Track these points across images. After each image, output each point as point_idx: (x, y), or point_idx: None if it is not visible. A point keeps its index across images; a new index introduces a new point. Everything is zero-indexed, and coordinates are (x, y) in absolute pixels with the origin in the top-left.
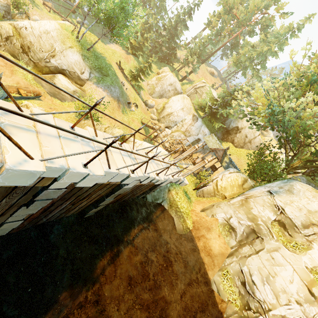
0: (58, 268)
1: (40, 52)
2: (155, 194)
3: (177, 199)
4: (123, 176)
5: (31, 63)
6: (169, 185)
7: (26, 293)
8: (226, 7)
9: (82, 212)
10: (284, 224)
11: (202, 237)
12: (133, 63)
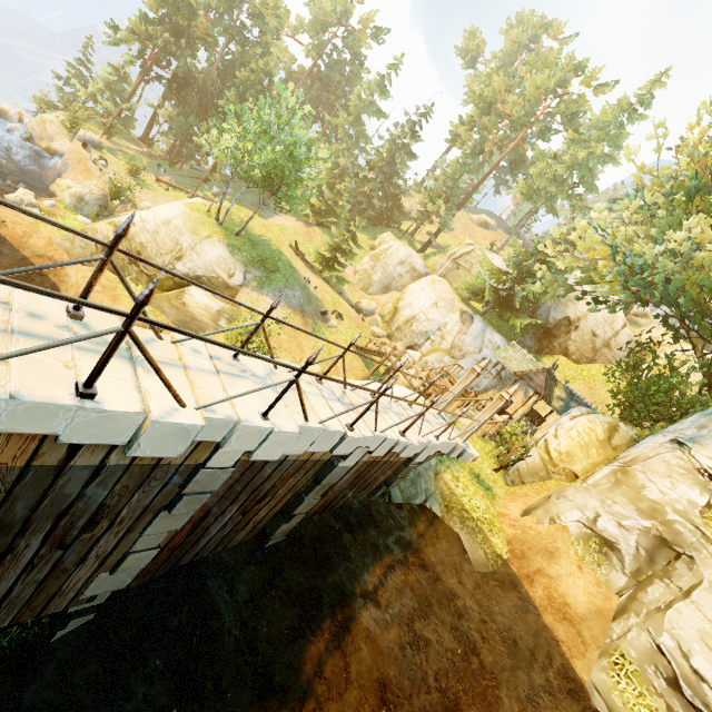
0: (226, 660)
1: (158, 257)
2: (407, 484)
3: (459, 491)
4: (334, 436)
5: (143, 277)
6: (434, 462)
7: None
8: (480, 104)
9: (261, 536)
10: None
11: (539, 574)
12: (322, 240)
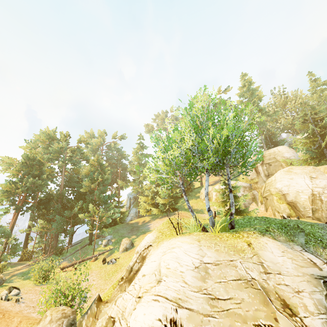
0: None
1: None
2: None
3: None
4: None
5: None
6: None
7: None
8: None
9: None
10: None
11: None
12: (215, 202)
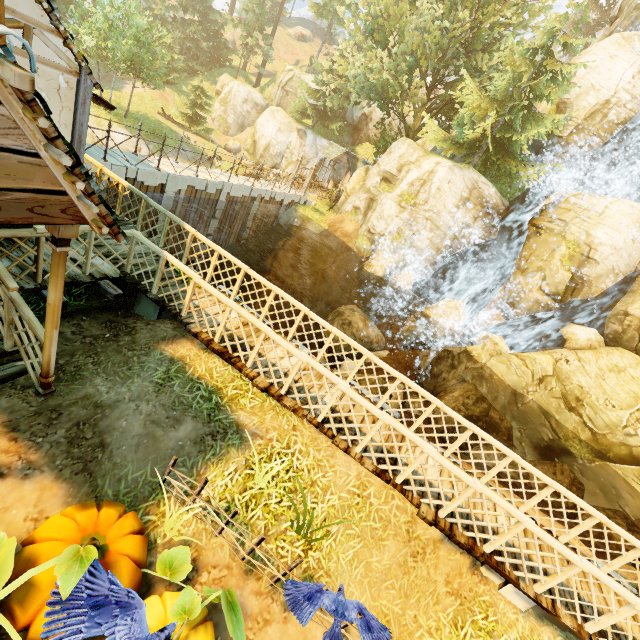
0: None
1: None
2: (285, 218)
3: (306, 214)
4: (249, 189)
5: None
6: (294, 207)
7: (235, 279)
8: None
9: (238, 242)
10: (388, 179)
11: (338, 229)
12: (180, 100)
